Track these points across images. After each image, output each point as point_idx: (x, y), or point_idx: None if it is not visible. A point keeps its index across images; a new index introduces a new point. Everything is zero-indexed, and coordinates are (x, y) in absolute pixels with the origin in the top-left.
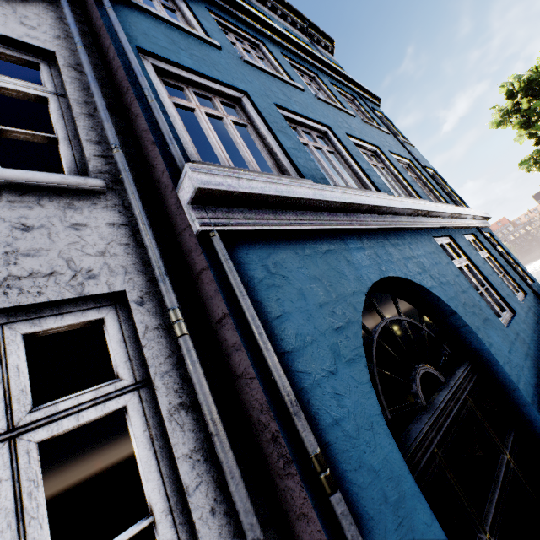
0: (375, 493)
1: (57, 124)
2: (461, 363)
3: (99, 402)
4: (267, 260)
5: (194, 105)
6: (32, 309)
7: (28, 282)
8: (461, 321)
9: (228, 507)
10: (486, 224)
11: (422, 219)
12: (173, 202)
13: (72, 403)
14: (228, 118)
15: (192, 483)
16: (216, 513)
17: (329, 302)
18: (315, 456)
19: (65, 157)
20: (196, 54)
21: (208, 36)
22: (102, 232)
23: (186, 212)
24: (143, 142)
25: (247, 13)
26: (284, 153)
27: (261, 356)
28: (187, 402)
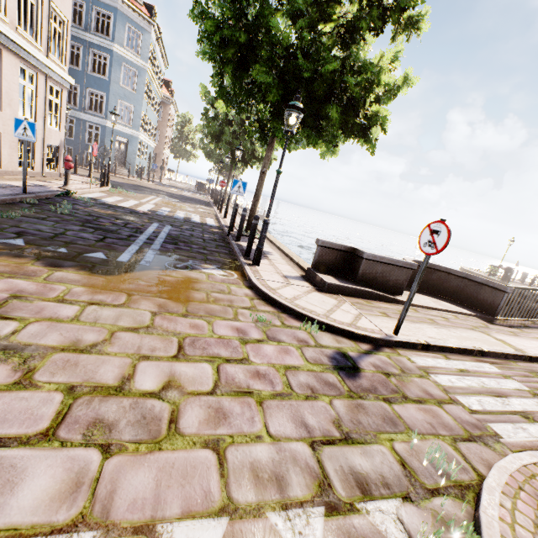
0: None
1: None
2: None
3: None
4: None
5: None
6: None
7: None
8: None
9: None
10: (98, 123)
11: None
12: None
13: None
14: None
15: None
16: None
17: None
18: None
19: None
20: None
21: None
22: None
23: None
24: None
25: None
26: None
27: None
28: None
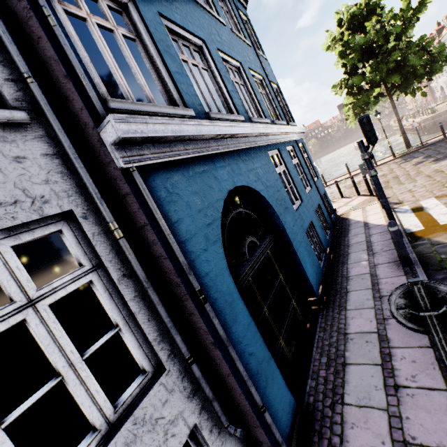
0: (222, 301)
1: None
2: (270, 233)
3: (76, 280)
4: (166, 183)
5: (84, 12)
6: (9, 228)
7: (1, 210)
8: (273, 210)
9: (155, 317)
10: (302, 137)
11: (263, 138)
12: (95, 139)
13: (60, 283)
14: (118, 31)
15: (137, 310)
16: (150, 320)
17: (204, 208)
18: (198, 290)
19: None
20: None
21: None
22: (40, 163)
23: (110, 150)
24: (53, 70)
25: None
26: (170, 78)
27: (169, 246)
28: (127, 273)
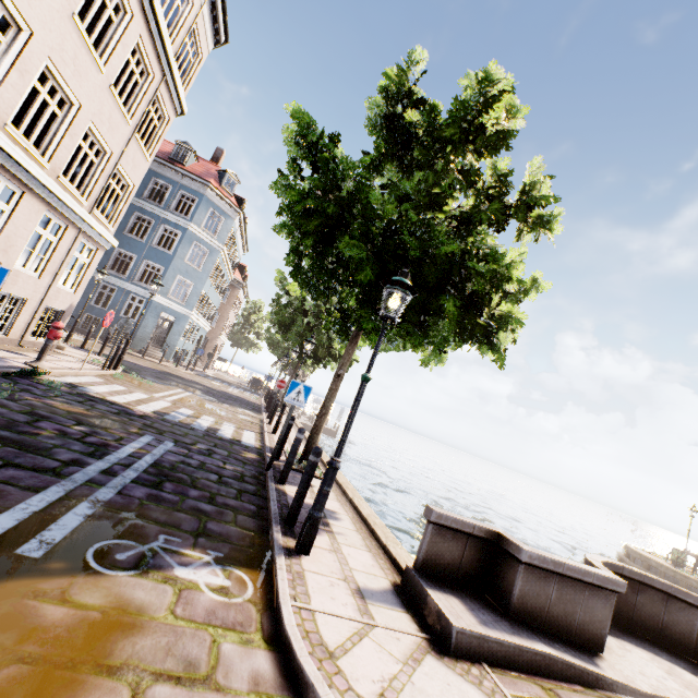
0: None
1: None
2: None
3: None
4: None
5: None
6: None
7: None
8: None
9: None
10: (144, 296)
11: None
12: None
13: None
14: None
15: None
16: None
17: None
18: None
19: None
20: None
21: None
22: None
23: None
24: None
25: None
26: None
27: None
28: None
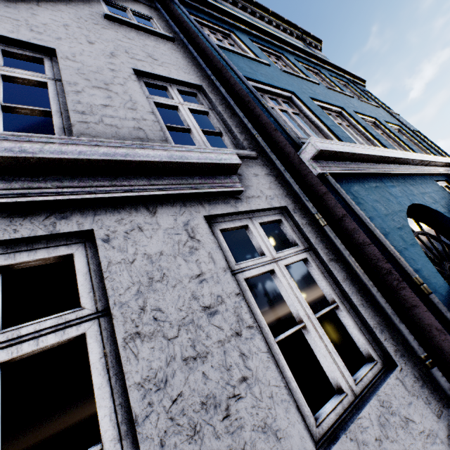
0: (447, 304)
1: (218, 125)
2: None
3: (296, 254)
4: (350, 190)
5: (272, 105)
6: (256, 212)
7: (253, 200)
8: None
9: (368, 305)
10: None
11: (424, 168)
12: (295, 160)
13: (288, 253)
14: (289, 110)
15: (349, 291)
16: (364, 306)
17: (388, 214)
18: (415, 277)
19: (229, 142)
20: (262, 73)
21: (259, 58)
22: (265, 178)
23: (308, 164)
24: (266, 130)
25: (270, 35)
26: (327, 129)
27: (369, 235)
28: (332, 258)
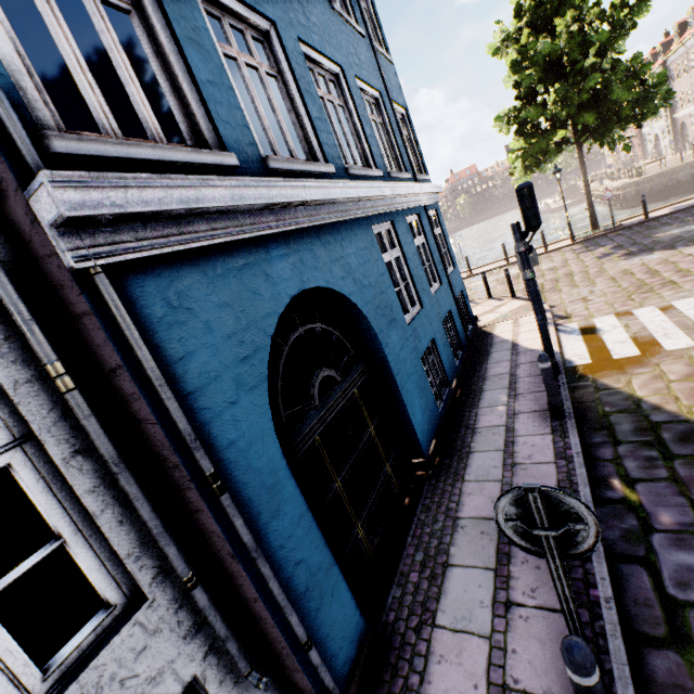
0: (257, 484)
1: None
2: (361, 361)
3: None
4: (168, 291)
5: None
6: None
7: None
8: (369, 326)
9: (134, 517)
10: (436, 201)
11: (365, 205)
12: (22, 210)
13: None
14: None
15: (99, 509)
16: (124, 523)
17: (239, 331)
18: (210, 475)
19: None
20: None
21: None
22: None
23: (49, 234)
24: None
25: None
26: (197, 91)
27: (162, 403)
28: (83, 448)
